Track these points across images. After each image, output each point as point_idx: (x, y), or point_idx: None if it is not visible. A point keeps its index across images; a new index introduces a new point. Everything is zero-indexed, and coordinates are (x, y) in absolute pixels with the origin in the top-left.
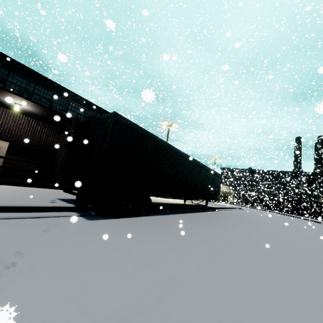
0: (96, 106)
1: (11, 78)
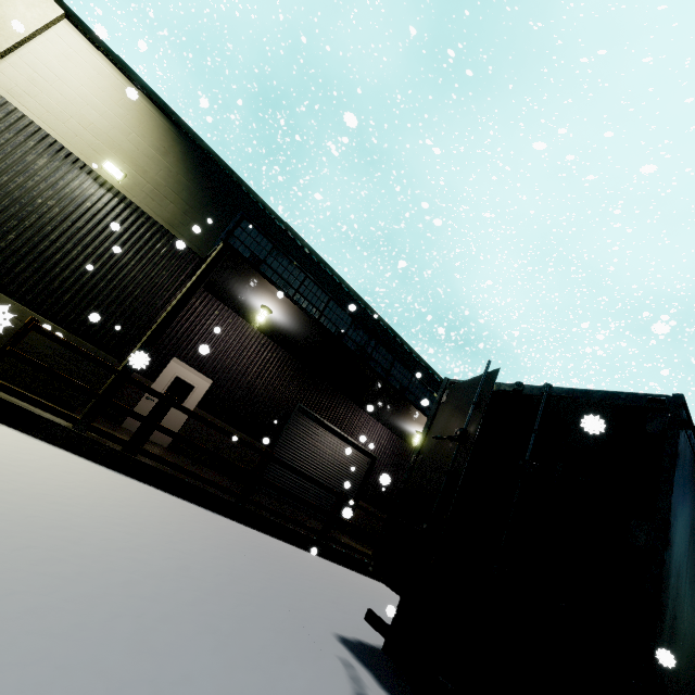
0: (400, 338)
1: (272, 259)
